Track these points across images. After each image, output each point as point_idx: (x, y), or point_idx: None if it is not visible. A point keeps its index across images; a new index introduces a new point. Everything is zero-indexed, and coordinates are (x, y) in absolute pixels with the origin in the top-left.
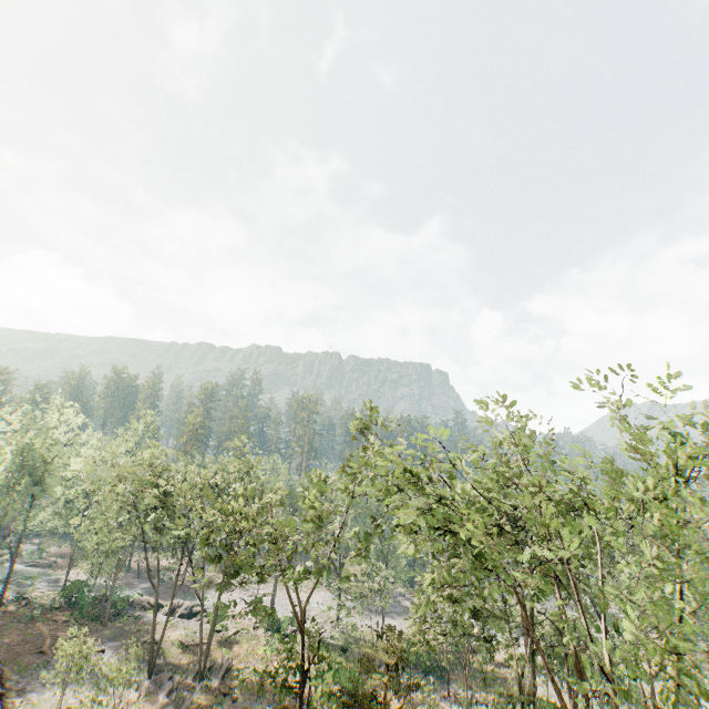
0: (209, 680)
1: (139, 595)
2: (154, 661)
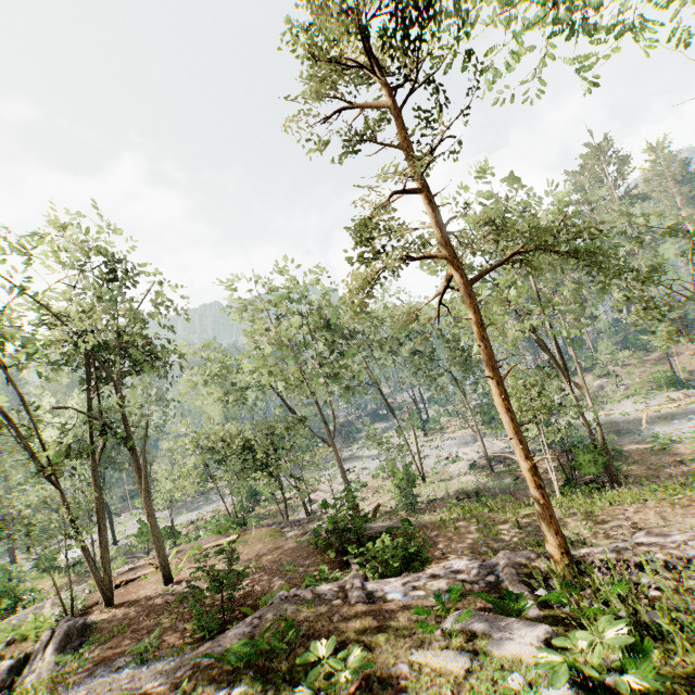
0: None
1: None
2: None
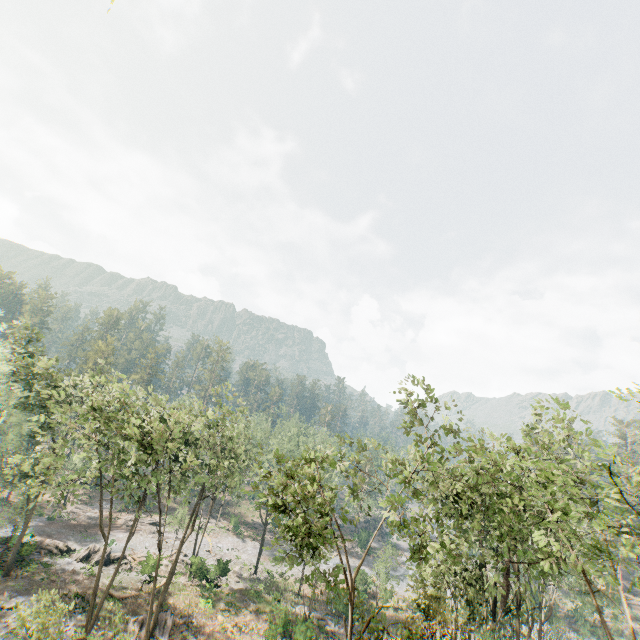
0: (155, 639)
1: (29, 535)
2: (94, 620)
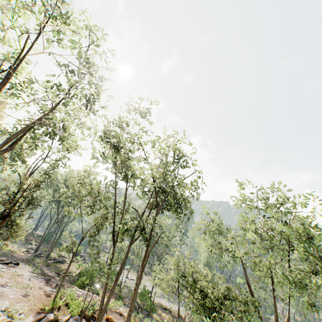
0: (50, 261)
1: None
2: (39, 246)
